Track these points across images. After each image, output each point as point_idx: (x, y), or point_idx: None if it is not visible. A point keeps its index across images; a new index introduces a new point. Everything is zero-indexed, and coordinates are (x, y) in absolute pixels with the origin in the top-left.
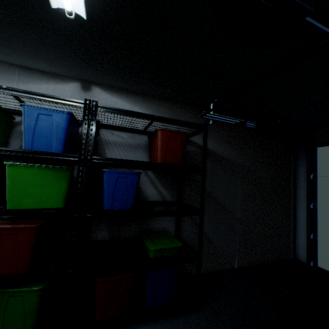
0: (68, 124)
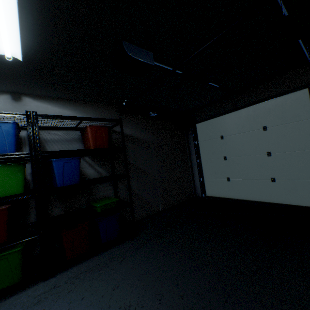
0: (15, 131)
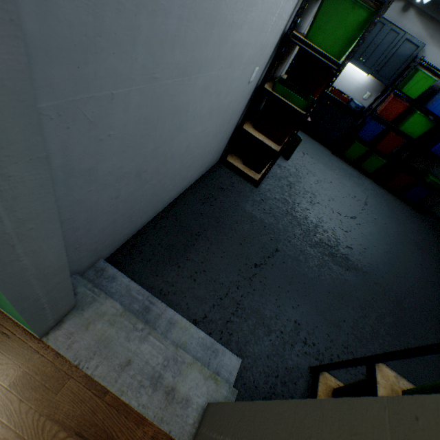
0: None
